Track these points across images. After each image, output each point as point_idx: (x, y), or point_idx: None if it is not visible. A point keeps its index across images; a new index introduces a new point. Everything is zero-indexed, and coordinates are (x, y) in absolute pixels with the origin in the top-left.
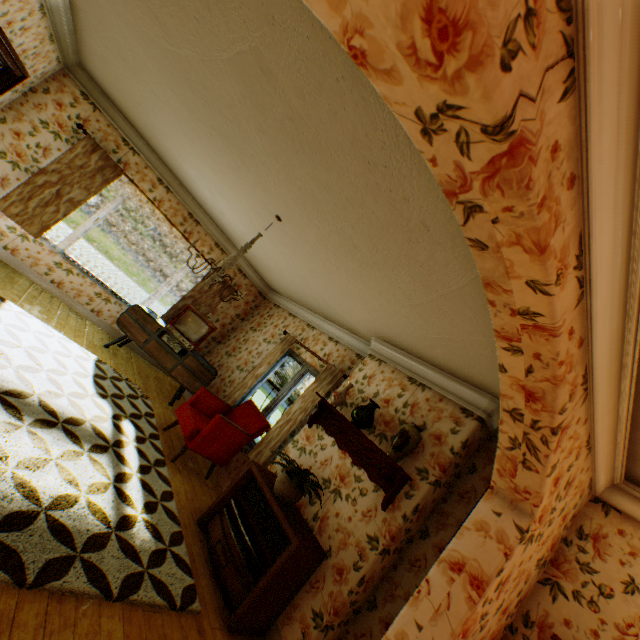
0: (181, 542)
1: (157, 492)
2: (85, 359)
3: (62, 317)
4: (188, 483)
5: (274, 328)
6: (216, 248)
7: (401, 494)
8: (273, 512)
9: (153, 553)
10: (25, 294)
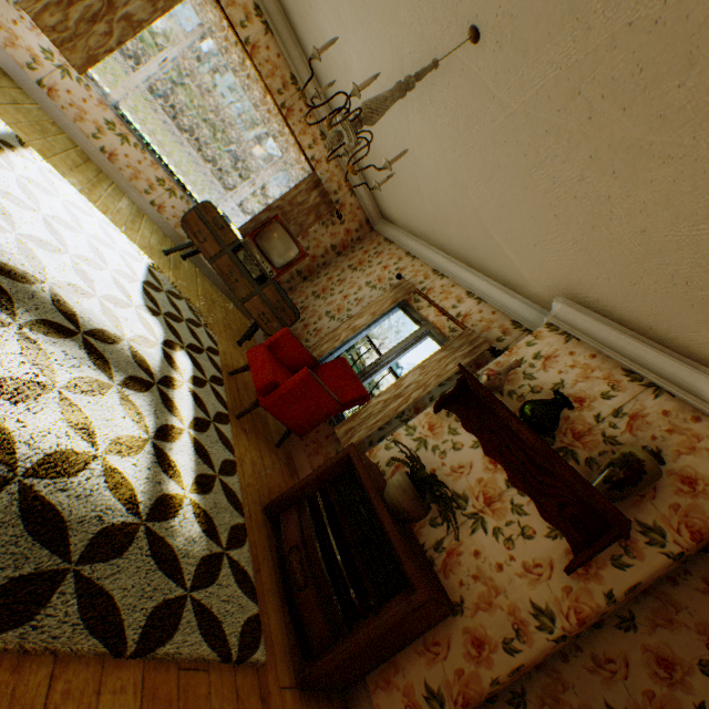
0: (243, 542)
1: (215, 460)
2: (135, 259)
3: (111, 200)
4: (255, 451)
5: (382, 270)
6: (321, 141)
7: (603, 557)
8: (380, 529)
9: (202, 561)
10: (61, 153)
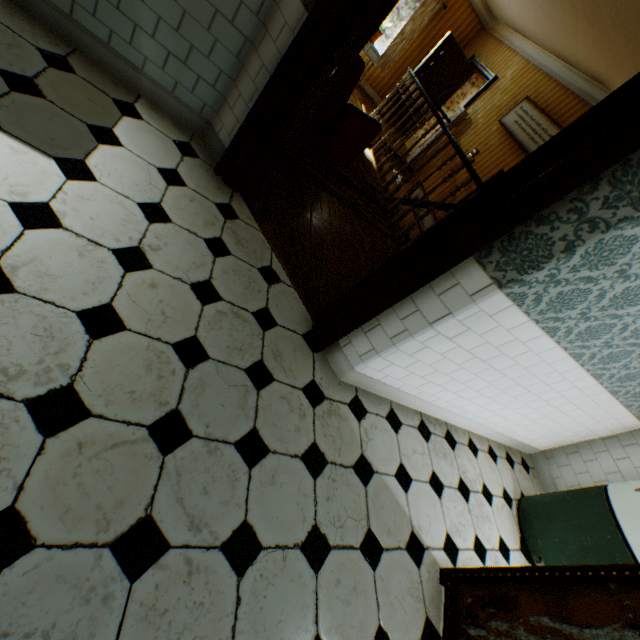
0: None
1: None
2: None
3: None
4: None
5: None
6: None
7: None
8: None
9: None
10: None
